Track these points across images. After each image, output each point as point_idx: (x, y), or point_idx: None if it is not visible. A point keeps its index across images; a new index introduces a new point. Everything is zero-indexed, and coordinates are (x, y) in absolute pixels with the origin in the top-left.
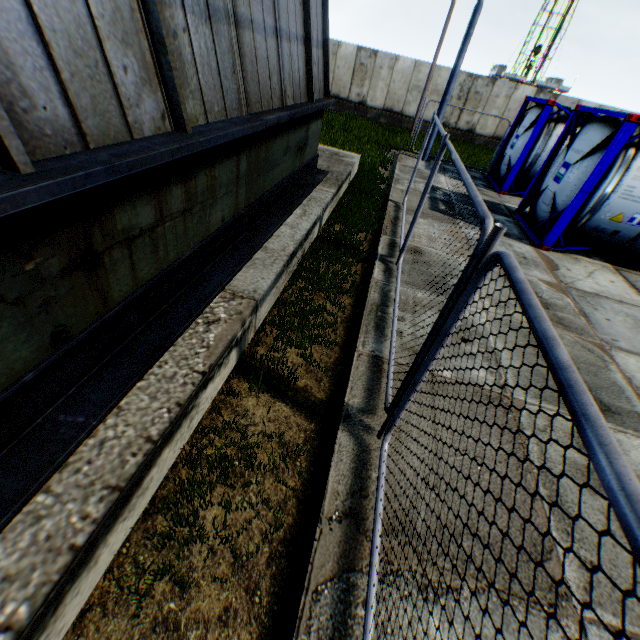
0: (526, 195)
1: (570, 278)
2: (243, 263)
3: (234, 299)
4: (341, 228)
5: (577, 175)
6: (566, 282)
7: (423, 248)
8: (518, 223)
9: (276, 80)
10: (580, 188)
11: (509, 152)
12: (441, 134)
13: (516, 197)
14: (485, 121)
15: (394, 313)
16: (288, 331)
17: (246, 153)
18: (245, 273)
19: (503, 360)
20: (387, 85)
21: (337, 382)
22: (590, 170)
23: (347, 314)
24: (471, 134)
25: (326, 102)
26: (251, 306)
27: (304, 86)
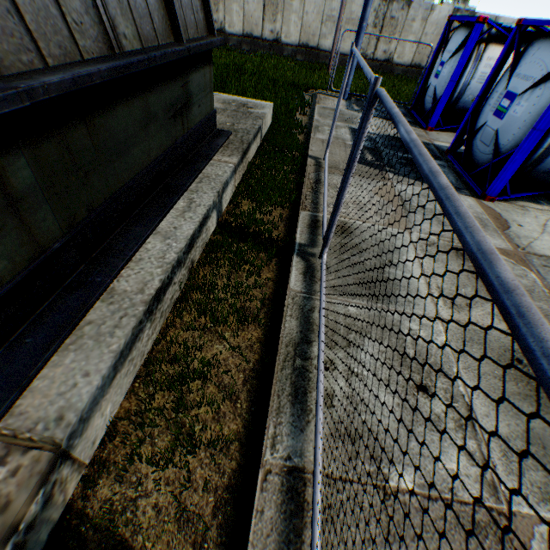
0: (459, 133)
1: (525, 238)
2: (54, 346)
3: (6, 459)
4: (249, 208)
5: (527, 108)
6: (523, 245)
7: (352, 223)
8: (452, 166)
9: (81, 5)
10: (534, 125)
11: (434, 82)
12: (367, 76)
13: (444, 132)
14: (402, 49)
15: (318, 370)
16: (157, 426)
17: (21, 151)
18: (55, 368)
19: (481, 420)
20: (300, 18)
21: (231, 537)
22: (545, 101)
23: (253, 362)
24: (389, 64)
25: (206, 41)
26: (38, 472)
27: (162, 18)
